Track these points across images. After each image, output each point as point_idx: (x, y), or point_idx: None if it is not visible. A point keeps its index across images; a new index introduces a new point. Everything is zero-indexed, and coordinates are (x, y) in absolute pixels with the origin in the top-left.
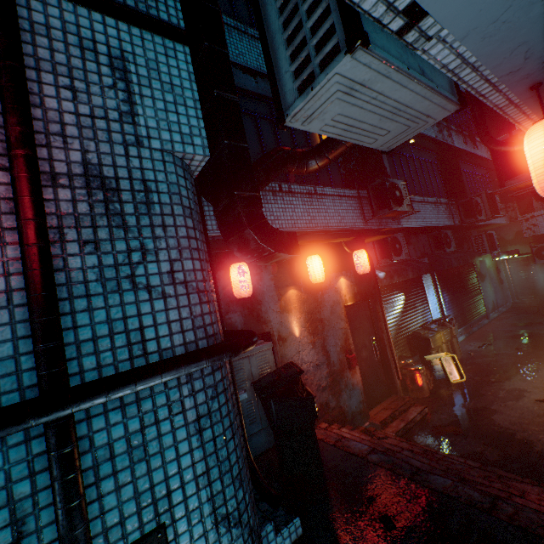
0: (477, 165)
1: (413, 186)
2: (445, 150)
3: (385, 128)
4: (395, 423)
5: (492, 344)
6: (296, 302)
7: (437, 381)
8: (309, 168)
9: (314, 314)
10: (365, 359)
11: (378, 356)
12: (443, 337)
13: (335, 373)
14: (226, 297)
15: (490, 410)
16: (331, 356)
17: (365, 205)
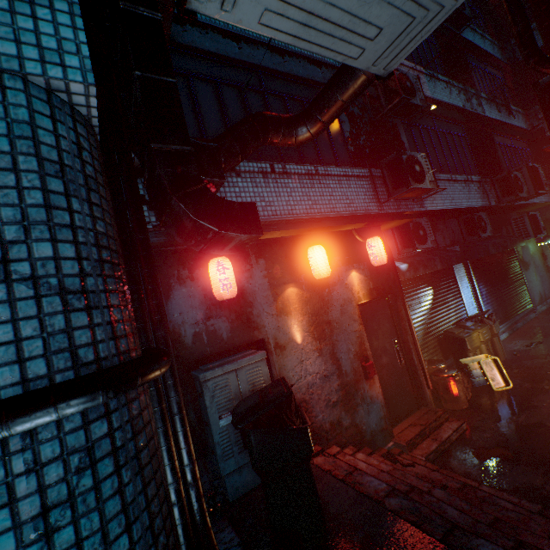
0: (514, 137)
1: (438, 163)
2: (475, 120)
3: (372, 21)
4: (425, 444)
5: (542, 342)
6: (296, 302)
7: (476, 388)
8: (299, 137)
9: (319, 316)
10: (386, 367)
11: (402, 362)
12: (481, 336)
13: (348, 385)
14: (207, 300)
15: (548, 427)
16: (343, 365)
17: (380, 186)
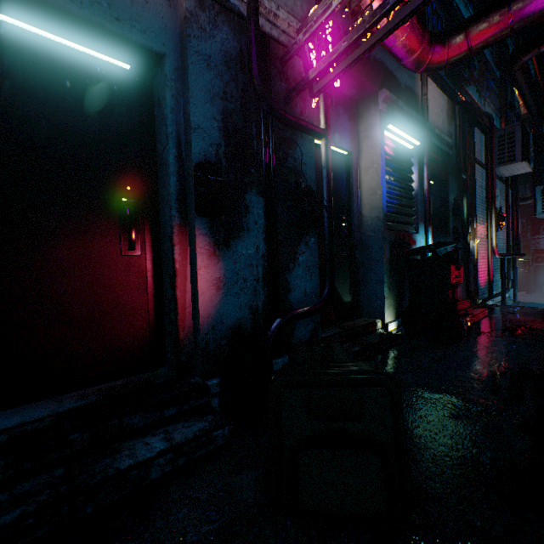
0: None
1: None
2: None
3: None
4: None
5: None
6: None
7: None
8: None
9: None
10: None
11: None
12: None
13: None
14: None
15: None
16: None
17: None
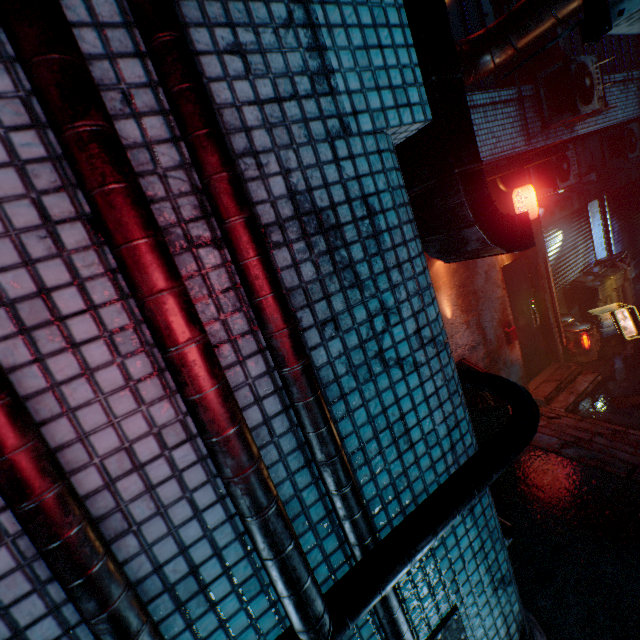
0: None
1: None
2: None
3: None
4: (562, 397)
5: None
6: (444, 275)
7: (604, 339)
8: (478, 73)
9: (465, 287)
10: (522, 329)
11: (538, 322)
12: (614, 283)
13: (492, 352)
14: None
15: None
16: (487, 334)
17: (528, 110)
